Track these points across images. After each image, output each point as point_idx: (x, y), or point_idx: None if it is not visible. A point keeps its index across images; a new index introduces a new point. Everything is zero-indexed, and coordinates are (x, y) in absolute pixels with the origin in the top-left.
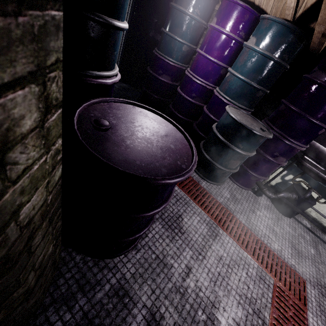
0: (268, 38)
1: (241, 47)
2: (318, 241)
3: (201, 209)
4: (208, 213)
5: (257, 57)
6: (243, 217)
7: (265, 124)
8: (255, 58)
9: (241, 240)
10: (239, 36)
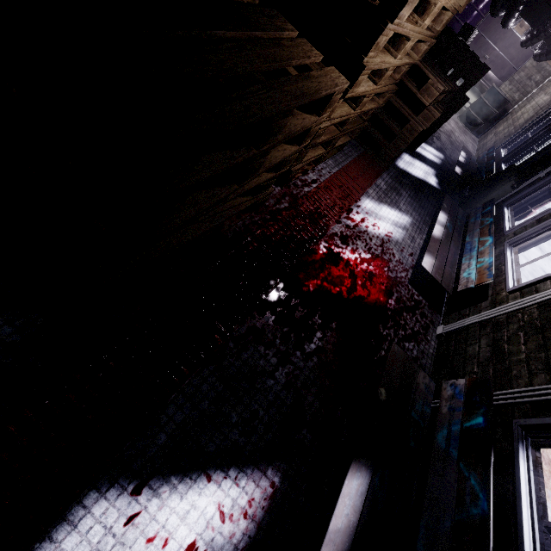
0: None
1: None
2: None
3: None
4: None
5: None
6: None
7: None
8: None
9: None
10: None
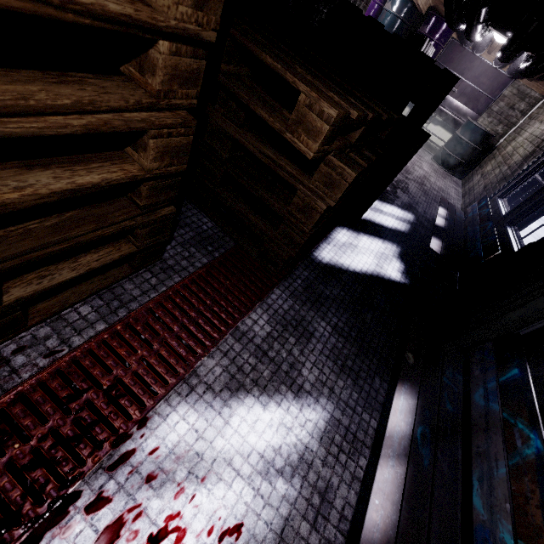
0: (397, 4)
1: (381, 9)
2: (425, 151)
3: None
4: None
5: (390, 17)
6: None
7: None
8: (389, 18)
9: None
10: (380, 2)
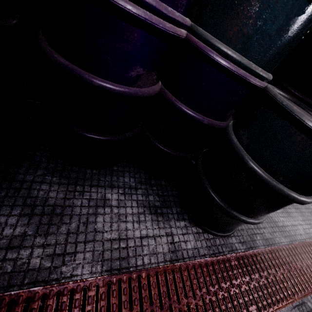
0: None
1: None
2: None
3: (284, 308)
4: (288, 298)
5: None
6: (278, 233)
7: (293, 98)
8: None
9: (310, 276)
10: None
